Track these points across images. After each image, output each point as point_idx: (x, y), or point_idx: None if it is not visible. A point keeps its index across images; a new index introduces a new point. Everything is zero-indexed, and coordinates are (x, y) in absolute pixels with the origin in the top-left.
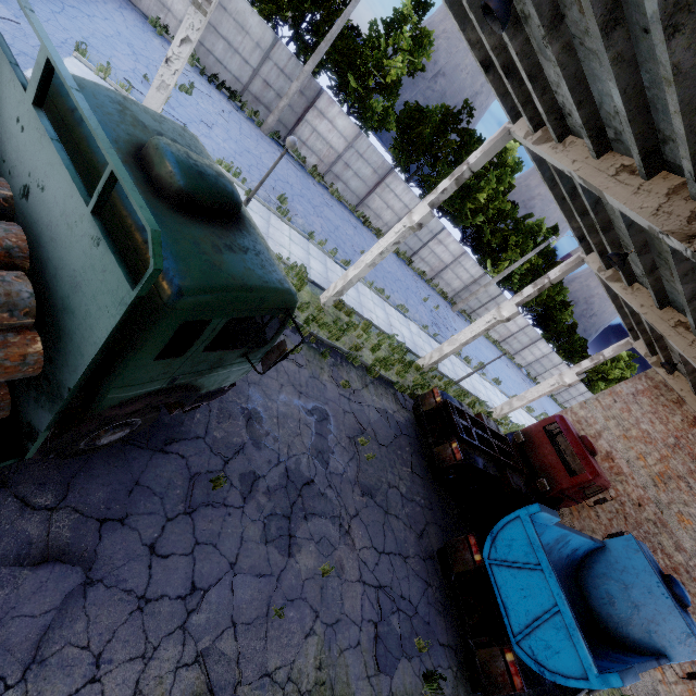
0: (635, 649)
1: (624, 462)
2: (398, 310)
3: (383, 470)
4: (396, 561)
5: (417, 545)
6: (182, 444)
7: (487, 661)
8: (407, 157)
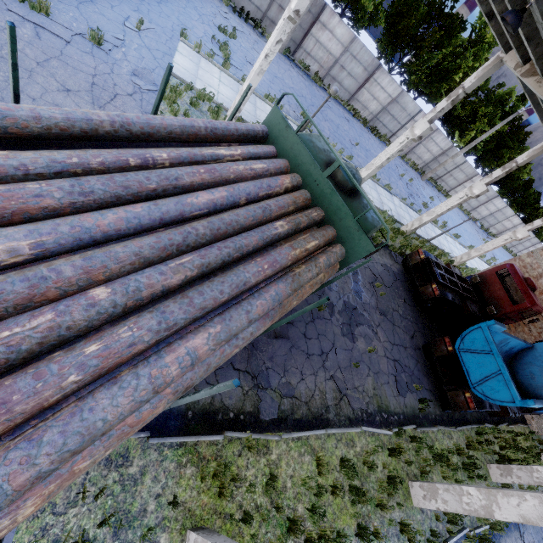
0: None
1: None
2: (385, 189)
3: (389, 301)
4: (401, 349)
5: (410, 342)
6: None
7: (454, 397)
8: (391, 48)
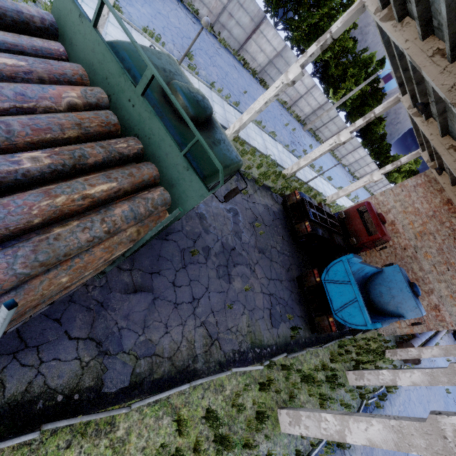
0: (389, 315)
1: (401, 226)
2: (270, 136)
3: (268, 239)
4: (277, 283)
5: (286, 275)
6: (173, 235)
7: (320, 322)
8: (276, 2)
